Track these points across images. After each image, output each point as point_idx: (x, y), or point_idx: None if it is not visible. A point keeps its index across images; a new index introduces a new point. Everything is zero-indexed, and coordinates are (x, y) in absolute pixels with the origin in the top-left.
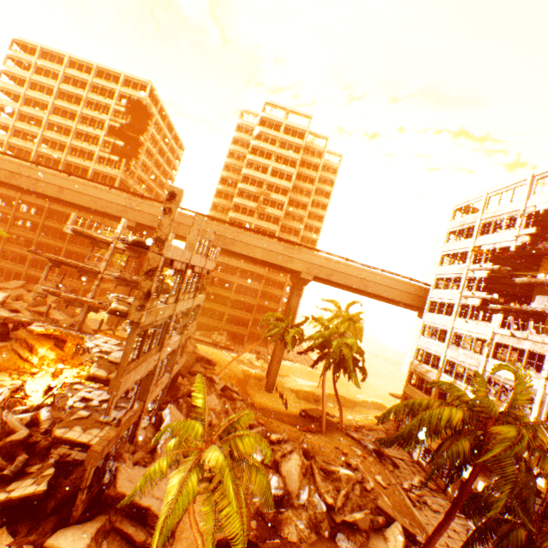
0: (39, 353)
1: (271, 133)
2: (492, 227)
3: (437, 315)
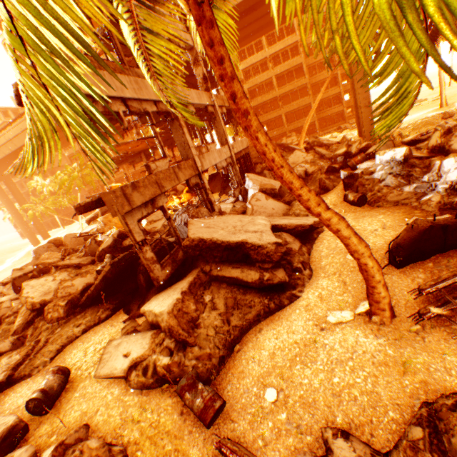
0: None
1: None
2: None
3: None
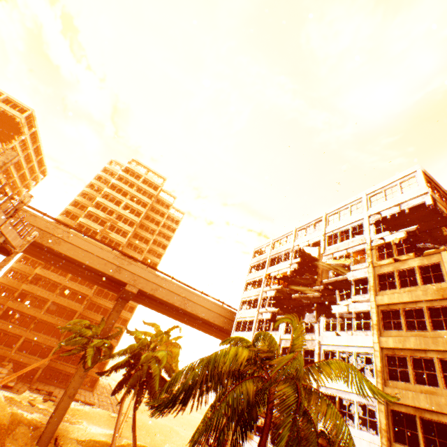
0: None
1: (131, 179)
2: (277, 260)
3: (241, 332)
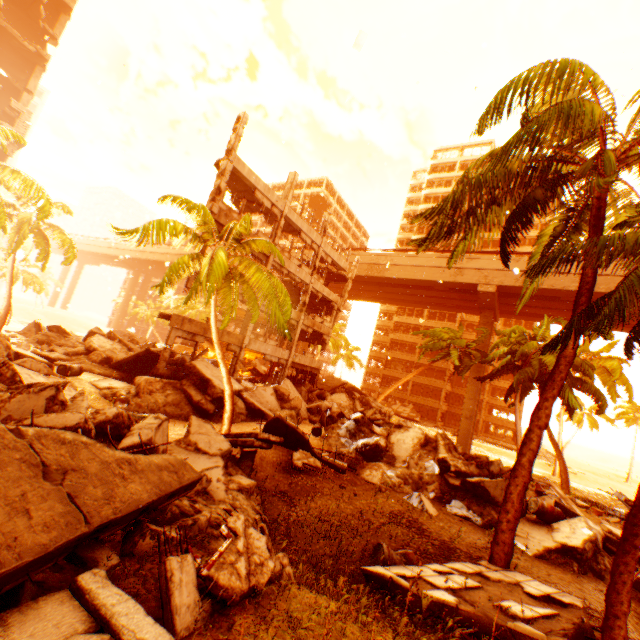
0: (208, 354)
1: (443, 176)
2: None
3: None
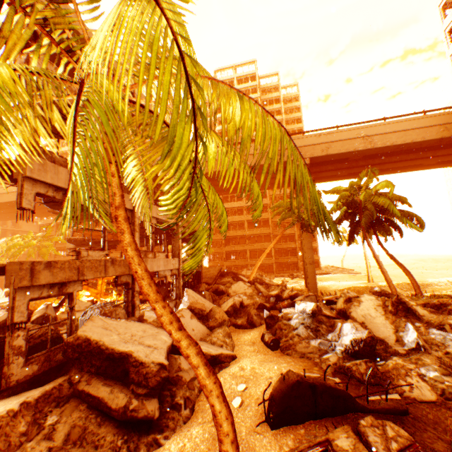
0: None
1: None
2: None
3: None
